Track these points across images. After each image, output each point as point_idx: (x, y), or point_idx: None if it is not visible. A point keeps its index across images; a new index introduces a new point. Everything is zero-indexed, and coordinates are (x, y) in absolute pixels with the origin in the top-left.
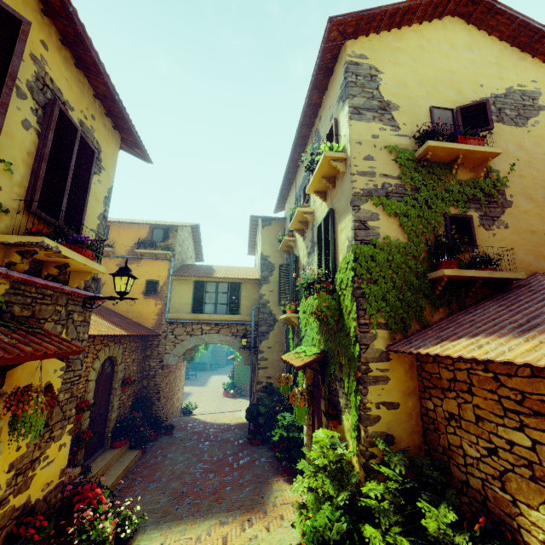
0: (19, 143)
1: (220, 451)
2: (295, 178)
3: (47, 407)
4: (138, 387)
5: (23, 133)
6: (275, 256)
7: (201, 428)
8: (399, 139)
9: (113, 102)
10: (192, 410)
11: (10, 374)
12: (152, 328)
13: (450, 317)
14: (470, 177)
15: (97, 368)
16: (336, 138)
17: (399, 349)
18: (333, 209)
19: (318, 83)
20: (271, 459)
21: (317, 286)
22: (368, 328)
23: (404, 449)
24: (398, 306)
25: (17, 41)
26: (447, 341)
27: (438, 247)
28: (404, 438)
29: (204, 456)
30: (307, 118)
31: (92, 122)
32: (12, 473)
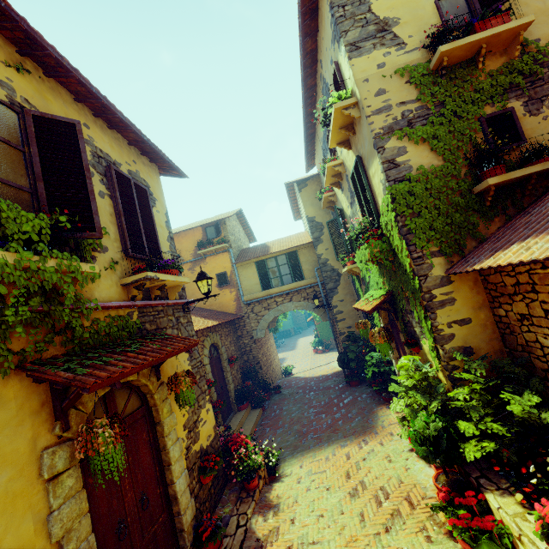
0: (103, 210)
1: (325, 397)
2: (315, 131)
3: (193, 384)
4: (241, 362)
5: (102, 202)
6: (320, 215)
7: (303, 383)
8: (408, 56)
9: (143, 143)
10: (291, 371)
11: (161, 369)
12: (235, 312)
13: (508, 223)
14: (502, 63)
15: (207, 354)
16: (342, 83)
17: (457, 271)
18: (360, 155)
19: (307, 30)
20: (371, 394)
21: (365, 235)
22: (422, 260)
23: (483, 355)
24: (448, 230)
25: (79, 141)
26: (499, 252)
27: (479, 157)
28: (483, 347)
29: (313, 403)
30: (308, 69)
31: (135, 166)
32: (186, 431)
